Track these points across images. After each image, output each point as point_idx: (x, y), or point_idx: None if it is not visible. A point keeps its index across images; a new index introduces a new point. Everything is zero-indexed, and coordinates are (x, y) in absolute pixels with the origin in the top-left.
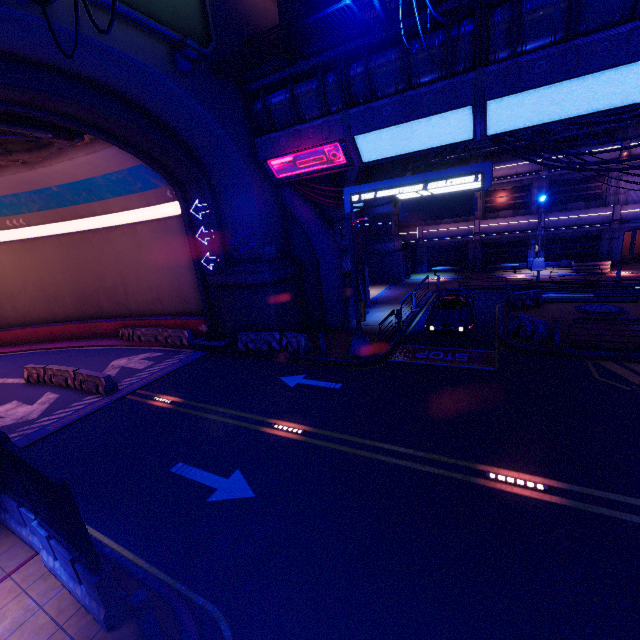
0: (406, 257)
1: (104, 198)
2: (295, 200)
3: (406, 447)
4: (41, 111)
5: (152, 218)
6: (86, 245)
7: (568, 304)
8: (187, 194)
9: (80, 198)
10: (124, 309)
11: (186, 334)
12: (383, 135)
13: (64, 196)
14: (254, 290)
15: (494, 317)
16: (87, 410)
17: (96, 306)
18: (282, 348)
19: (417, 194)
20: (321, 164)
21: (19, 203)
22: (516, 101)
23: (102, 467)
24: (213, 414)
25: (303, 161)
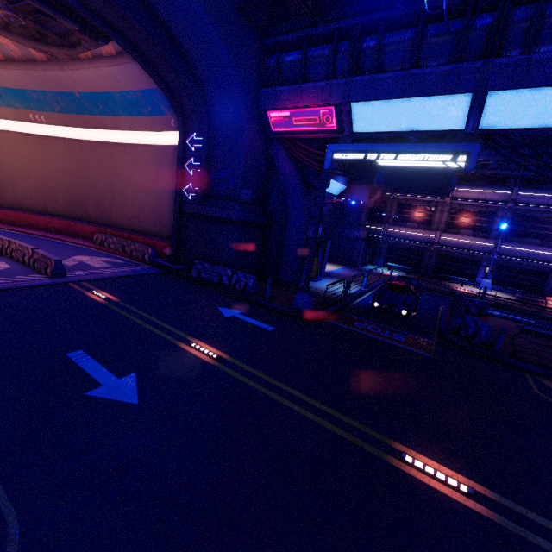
0: (367, 247)
1: (117, 114)
2: (282, 156)
3: (320, 401)
4: (73, 0)
5: (153, 143)
6: (91, 153)
7: (510, 321)
8: (188, 126)
9: (97, 109)
10: (106, 218)
11: (150, 251)
12: (378, 107)
13: (84, 104)
14: (221, 225)
15: (437, 314)
16: (25, 283)
17: (83, 209)
18: (231, 284)
19: (397, 163)
20: (314, 125)
21: (45, 101)
22: (517, 98)
23: (3, 332)
24: (139, 318)
25: (298, 119)
